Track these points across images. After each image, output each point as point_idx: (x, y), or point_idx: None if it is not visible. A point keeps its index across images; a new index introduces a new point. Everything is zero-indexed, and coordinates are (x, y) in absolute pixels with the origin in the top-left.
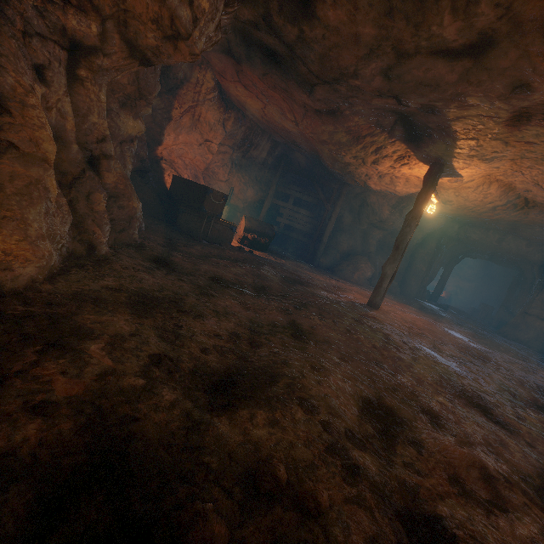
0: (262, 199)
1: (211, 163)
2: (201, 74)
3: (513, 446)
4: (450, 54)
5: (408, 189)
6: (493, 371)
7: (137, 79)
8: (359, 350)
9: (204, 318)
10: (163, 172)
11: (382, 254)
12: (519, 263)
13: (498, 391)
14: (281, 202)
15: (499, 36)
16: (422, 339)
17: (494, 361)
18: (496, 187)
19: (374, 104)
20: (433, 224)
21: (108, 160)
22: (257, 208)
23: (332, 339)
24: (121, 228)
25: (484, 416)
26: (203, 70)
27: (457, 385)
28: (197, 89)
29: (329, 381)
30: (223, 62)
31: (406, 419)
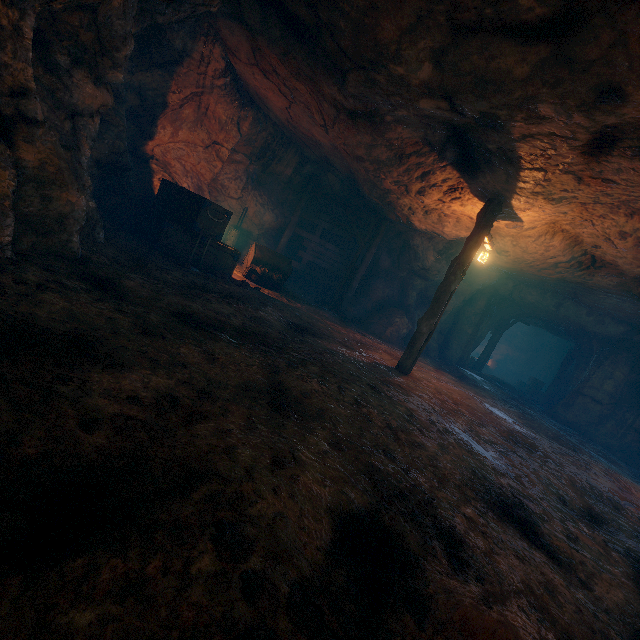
0: (283, 227)
1: (220, 174)
2: (206, 48)
3: (564, 592)
4: (523, 34)
5: (458, 231)
6: (540, 464)
7: (95, 22)
8: (365, 431)
9: (125, 369)
10: (152, 175)
11: (423, 309)
12: (577, 334)
13: (545, 495)
14: (306, 233)
15: (591, 7)
16: (457, 418)
17: (541, 451)
18: (561, 239)
19: (422, 109)
20: (484, 279)
21: (29, 125)
22: (277, 238)
23: (330, 413)
24: (48, 229)
25: (525, 536)
26: (210, 42)
27: (494, 487)
28: (202, 69)
29: (296, 485)
30: (236, 34)
31: (411, 552)
